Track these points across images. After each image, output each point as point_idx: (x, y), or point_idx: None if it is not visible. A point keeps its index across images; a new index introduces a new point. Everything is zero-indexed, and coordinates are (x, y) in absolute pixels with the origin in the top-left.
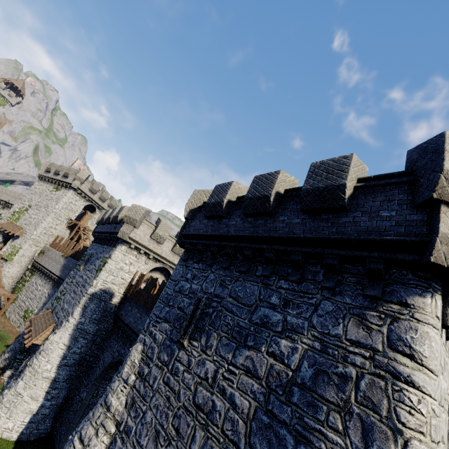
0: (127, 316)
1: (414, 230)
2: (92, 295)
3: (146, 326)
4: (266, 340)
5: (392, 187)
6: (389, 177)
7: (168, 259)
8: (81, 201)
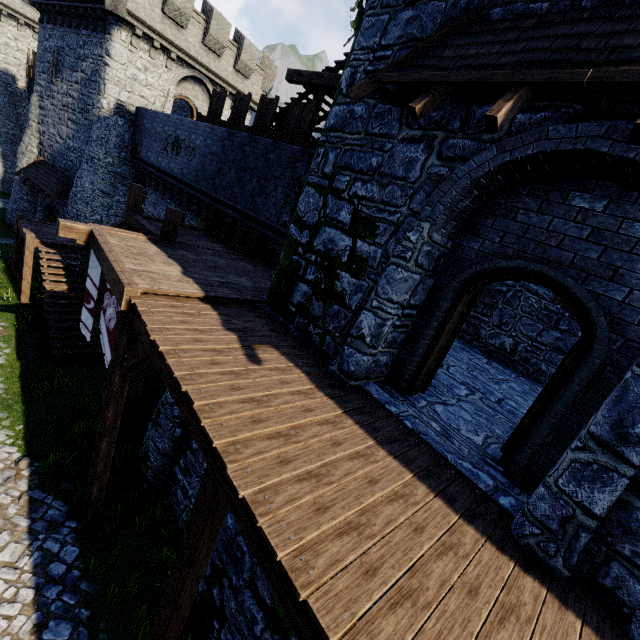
0: None
1: None
2: None
3: (35, 81)
4: (80, 66)
5: None
6: None
7: None
8: None
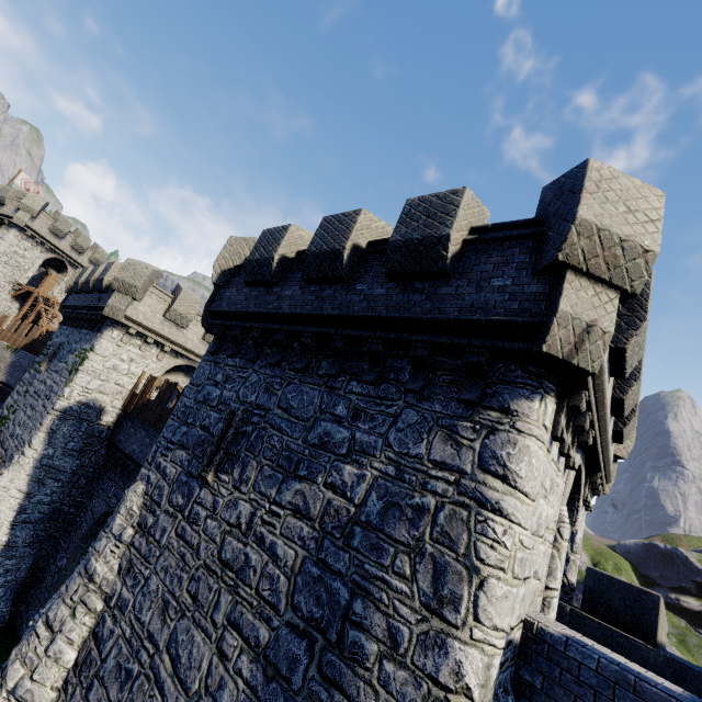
0: (128, 443)
1: (531, 307)
2: (65, 412)
3: (151, 456)
4: (324, 467)
5: (513, 243)
6: (512, 227)
7: (196, 352)
8: (36, 251)
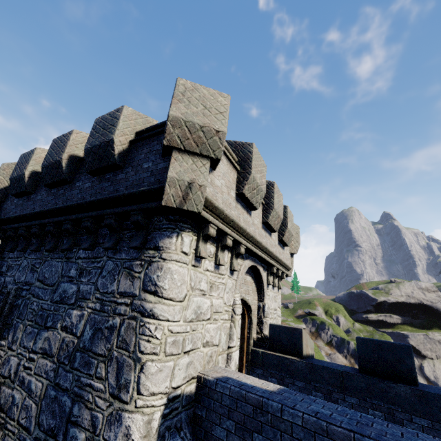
0: None
1: (160, 178)
2: None
3: None
4: (62, 316)
5: (154, 138)
6: (156, 128)
7: None
8: None
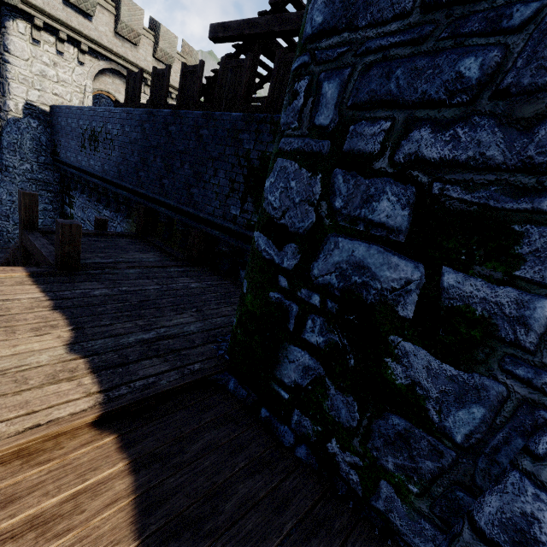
0: None
1: None
2: None
3: None
4: None
5: None
6: None
7: None
8: None
